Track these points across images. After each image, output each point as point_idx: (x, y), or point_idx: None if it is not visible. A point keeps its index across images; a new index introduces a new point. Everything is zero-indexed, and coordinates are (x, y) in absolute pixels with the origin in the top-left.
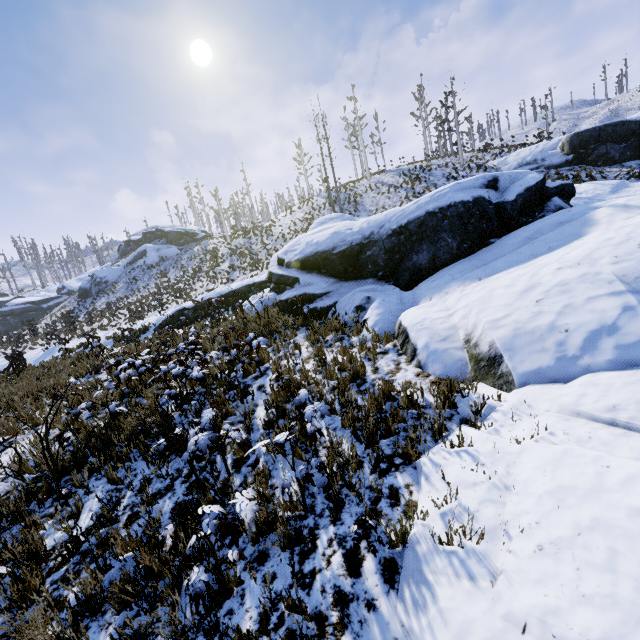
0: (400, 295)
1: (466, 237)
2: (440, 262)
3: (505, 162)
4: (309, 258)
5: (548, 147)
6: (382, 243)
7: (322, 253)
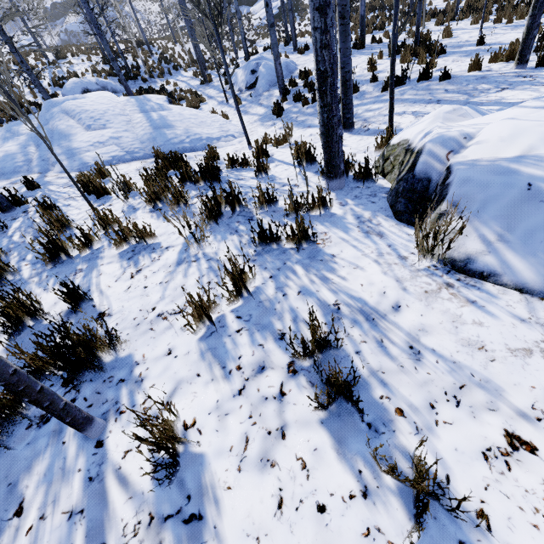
0: (250, 8)
1: None
2: None
3: None
4: None
5: None
6: None
7: None
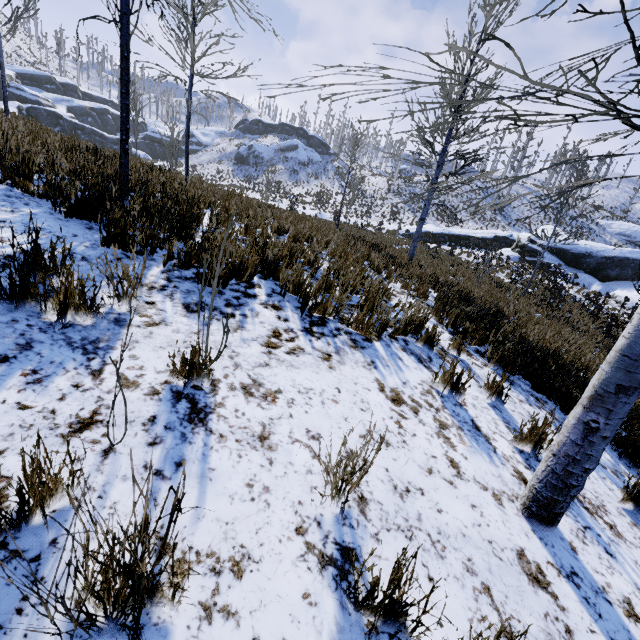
0: (601, 283)
1: (636, 274)
2: (619, 278)
3: (610, 226)
4: (556, 249)
5: (639, 231)
6: (597, 259)
7: (564, 249)
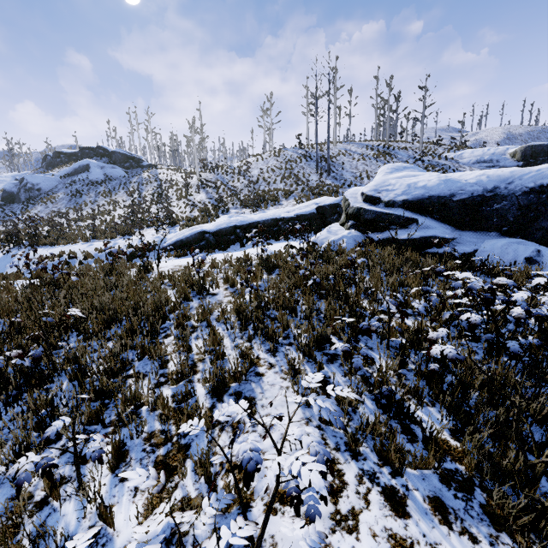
0: None
1: None
2: None
3: (461, 156)
4: (424, 200)
5: (498, 152)
6: (516, 199)
7: (439, 198)
